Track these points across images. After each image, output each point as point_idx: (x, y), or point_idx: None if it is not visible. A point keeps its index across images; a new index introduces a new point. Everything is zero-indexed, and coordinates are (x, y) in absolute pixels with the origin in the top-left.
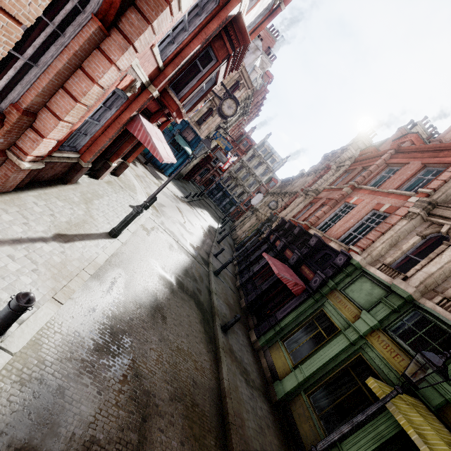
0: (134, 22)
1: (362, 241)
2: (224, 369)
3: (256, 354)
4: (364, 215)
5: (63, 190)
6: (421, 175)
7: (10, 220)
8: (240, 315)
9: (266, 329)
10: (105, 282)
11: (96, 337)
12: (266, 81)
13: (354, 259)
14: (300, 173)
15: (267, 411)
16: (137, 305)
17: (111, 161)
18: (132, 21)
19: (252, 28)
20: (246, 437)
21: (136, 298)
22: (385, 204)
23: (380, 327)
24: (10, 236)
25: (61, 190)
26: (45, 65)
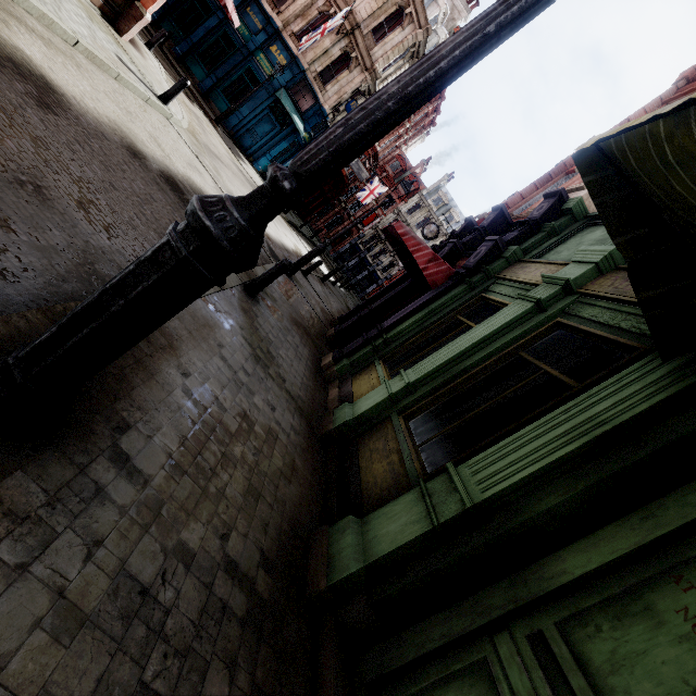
0: None
1: None
2: None
3: (321, 380)
4: None
5: None
6: None
7: None
8: (316, 336)
9: (355, 346)
10: None
11: None
12: None
13: (573, 198)
14: None
15: (291, 425)
16: None
17: None
18: None
19: None
20: (157, 367)
21: None
22: None
23: (623, 265)
24: None
25: None
26: None
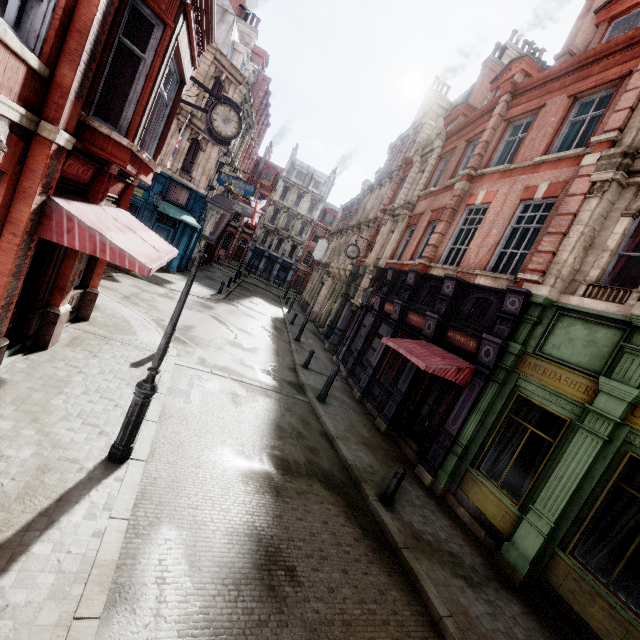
0: None
1: (534, 259)
2: (431, 594)
3: (445, 506)
4: (512, 216)
5: None
6: (574, 115)
7: None
8: (388, 448)
9: (440, 458)
10: (142, 596)
11: None
12: (260, 64)
13: (537, 295)
14: (364, 186)
15: (522, 614)
16: (232, 592)
17: (55, 306)
18: None
19: None
20: None
21: (222, 575)
22: (538, 184)
23: None
24: None
25: None
26: None
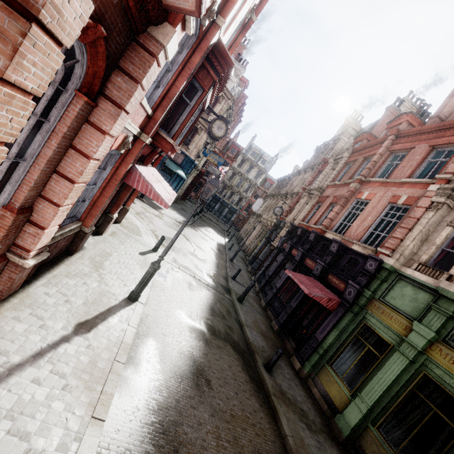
0: (121, 86)
1: (389, 241)
2: (283, 422)
3: (305, 385)
4: (382, 211)
5: (70, 264)
6: (431, 157)
7: (24, 329)
8: (276, 341)
9: (308, 353)
10: (139, 364)
11: (149, 446)
12: (243, 87)
13: (387, 263)
14: (294, 169)
15: None
16: (178, 378)
17: (112, 213)
18: (119, 85)
19: (228, 46)
20: None
21: (175, 369)
22: (401, 195)
23: (439, 338)
24: (29, 352)
25: (69, 264)
26: (33, 157)
